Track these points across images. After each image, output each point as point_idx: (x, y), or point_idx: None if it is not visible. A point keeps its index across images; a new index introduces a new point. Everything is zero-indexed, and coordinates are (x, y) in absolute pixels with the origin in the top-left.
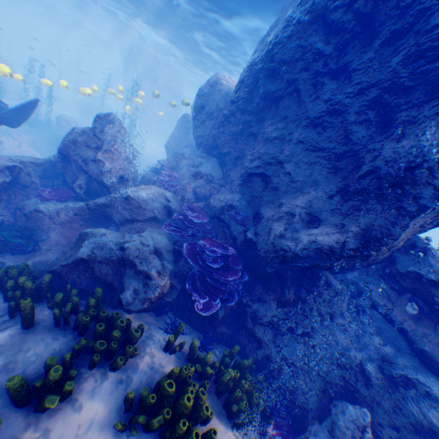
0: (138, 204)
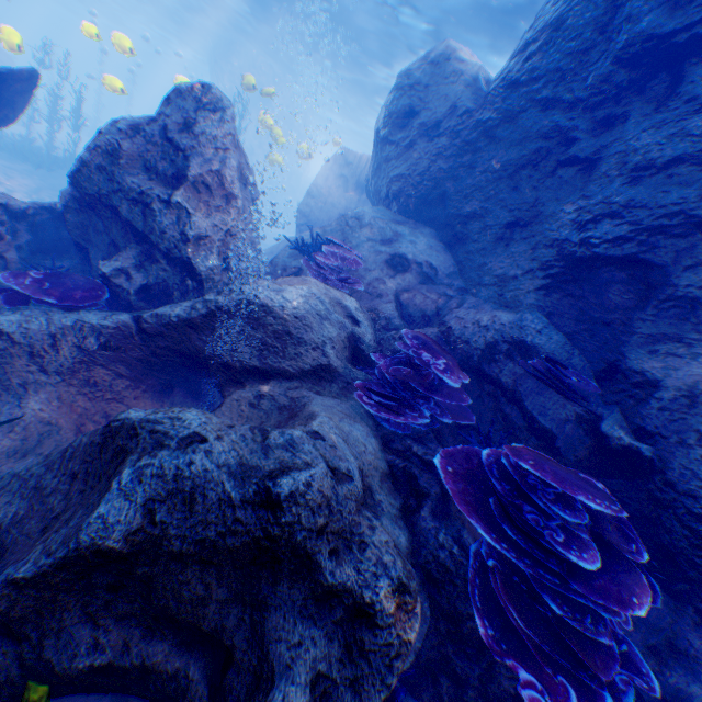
0: (283, 327)
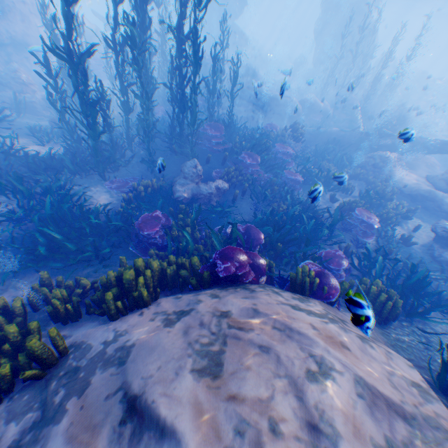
0: None
